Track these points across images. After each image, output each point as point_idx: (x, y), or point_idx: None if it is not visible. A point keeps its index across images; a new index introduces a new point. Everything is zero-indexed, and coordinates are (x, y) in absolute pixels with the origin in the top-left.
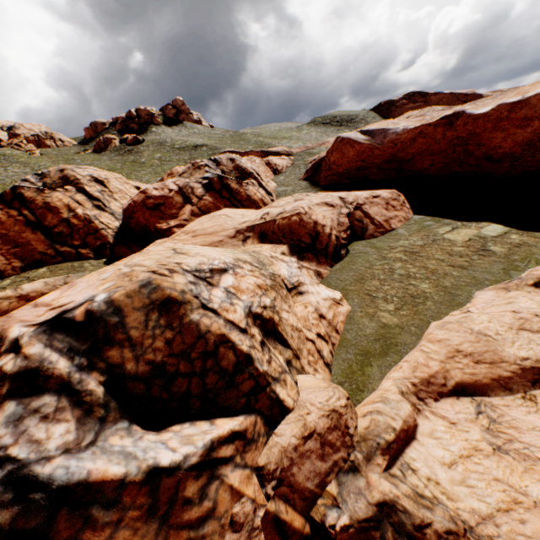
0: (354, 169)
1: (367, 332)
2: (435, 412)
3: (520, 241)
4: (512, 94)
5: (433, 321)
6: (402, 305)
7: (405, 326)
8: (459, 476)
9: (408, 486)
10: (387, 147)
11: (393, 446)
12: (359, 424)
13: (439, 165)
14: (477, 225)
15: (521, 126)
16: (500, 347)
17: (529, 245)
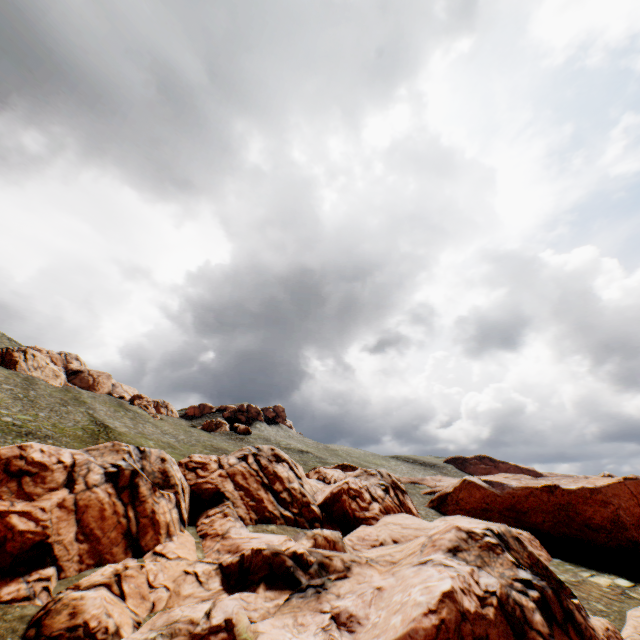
0: (479, 508)
1: None
2: None
3: None
4: (584, 482)
5: (622, 627)
6: (593, 613)
7: None
8: None
9: None
10: (507, 496)
11: None
12: None
13: (549, 522)
14: (609, 576)
15: (601, 505)
16: None
17: None
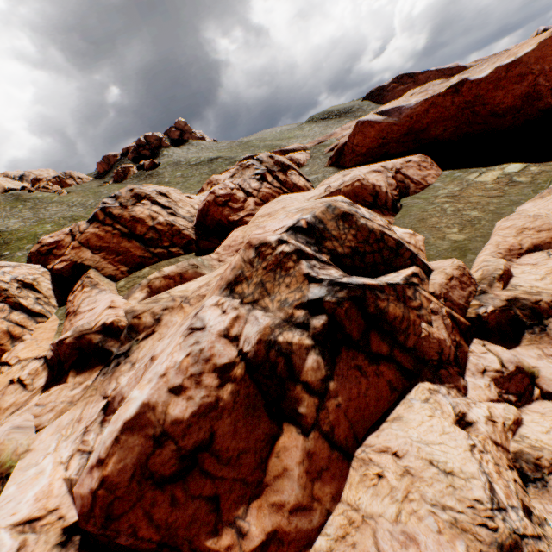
0: (376, 147)
1: (444, 247)
2: (520, 264)
3: (538, 171)
4: (503, 58)
5: (491, 231)
6: (462, 227)
7: (471, 239)
8: (549, 281)
9: (520, 291)
10: (404, 121)
11: (503, 277)
12: (474, 276)
13: (451, 130)
14: (500, 167)
15: (517, 82)
16: (551, 220)
17: (547, 171)
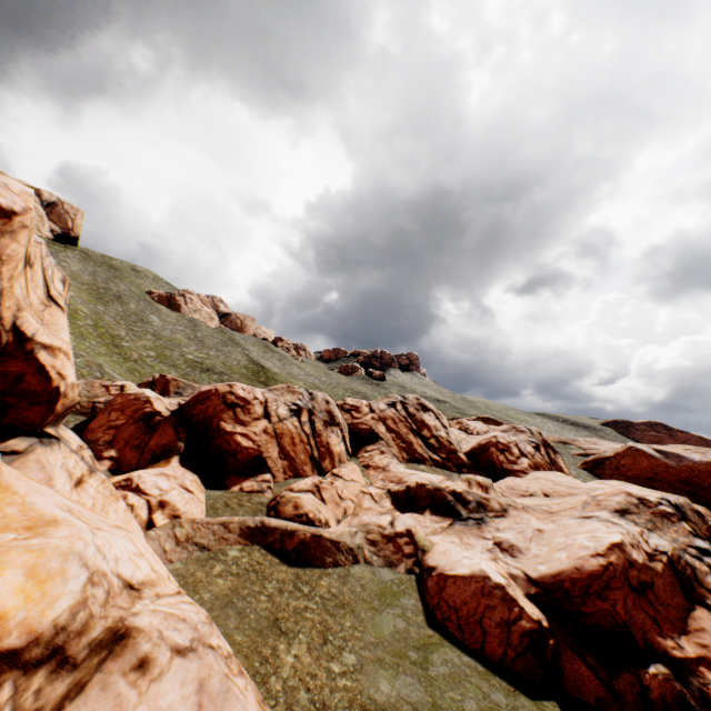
0: (644, 477)
1: None
2: None
3: None
4: None
5: None
6: None
7: None
8: None
9: None
10: (683, 469)
11: None
12: None
13: None
14: None
15: None
16: None
17: None
